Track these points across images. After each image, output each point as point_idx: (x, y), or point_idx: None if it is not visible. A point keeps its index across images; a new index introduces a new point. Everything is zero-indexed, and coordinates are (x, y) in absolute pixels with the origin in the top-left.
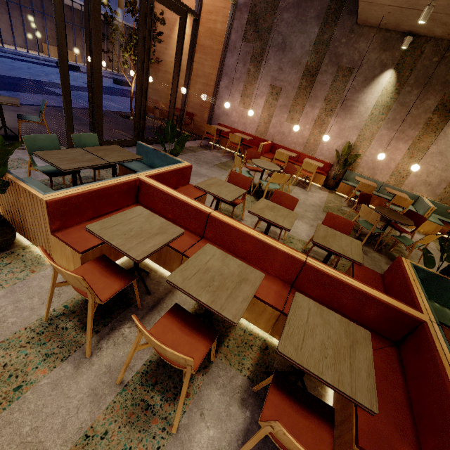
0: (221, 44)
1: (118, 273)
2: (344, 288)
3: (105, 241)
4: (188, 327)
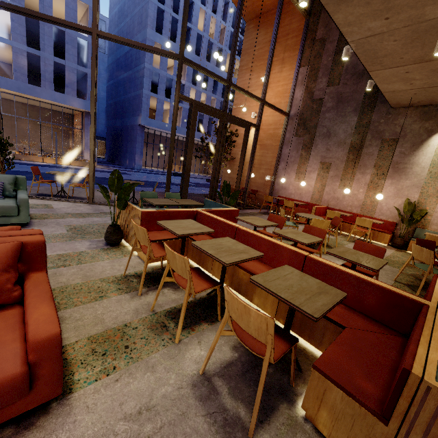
0: (279, 141)
1: None
2: (341, 276)
3: (164, 227)
4: (200, 277)
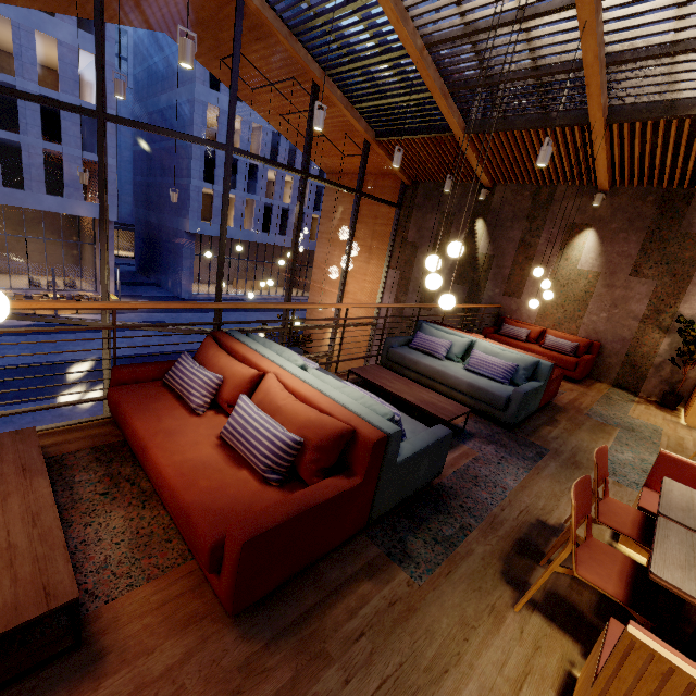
0: (365, 353)
1: None
2: None
3: None
4: None
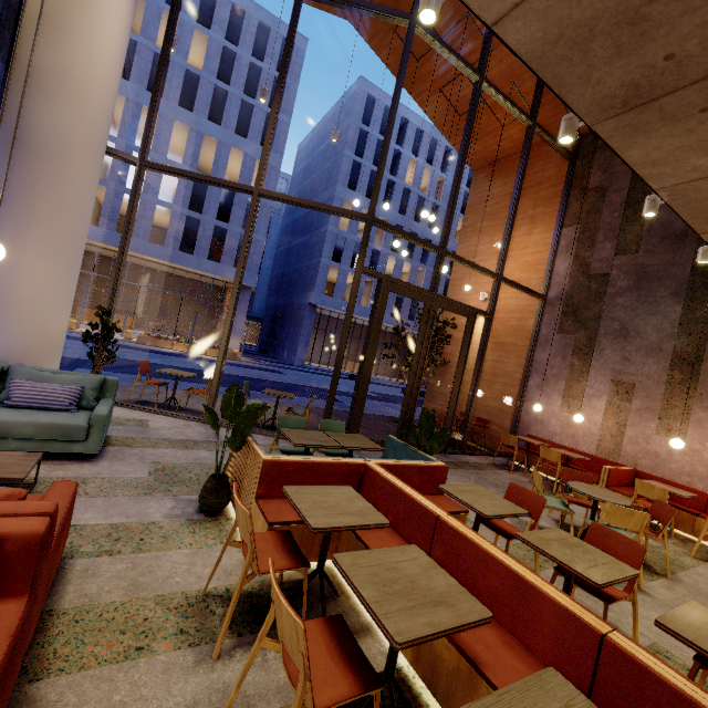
0: (528, 339)
1: (292, 552)
2: None
3: (293, 503)
4: (339, 650)
